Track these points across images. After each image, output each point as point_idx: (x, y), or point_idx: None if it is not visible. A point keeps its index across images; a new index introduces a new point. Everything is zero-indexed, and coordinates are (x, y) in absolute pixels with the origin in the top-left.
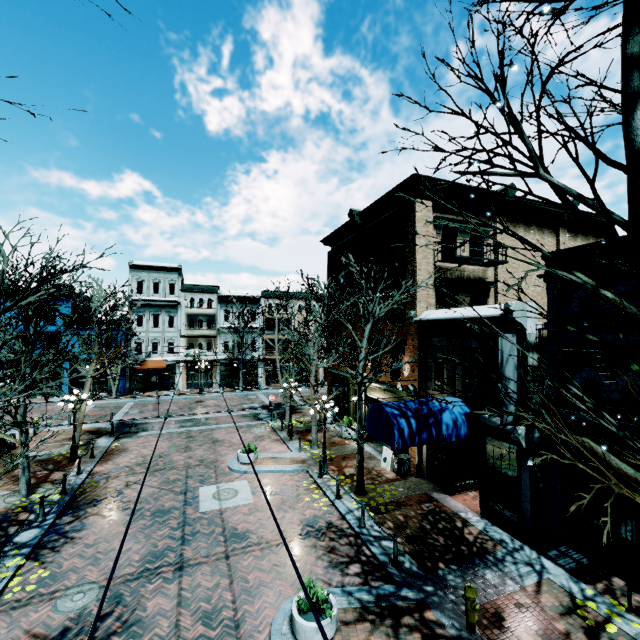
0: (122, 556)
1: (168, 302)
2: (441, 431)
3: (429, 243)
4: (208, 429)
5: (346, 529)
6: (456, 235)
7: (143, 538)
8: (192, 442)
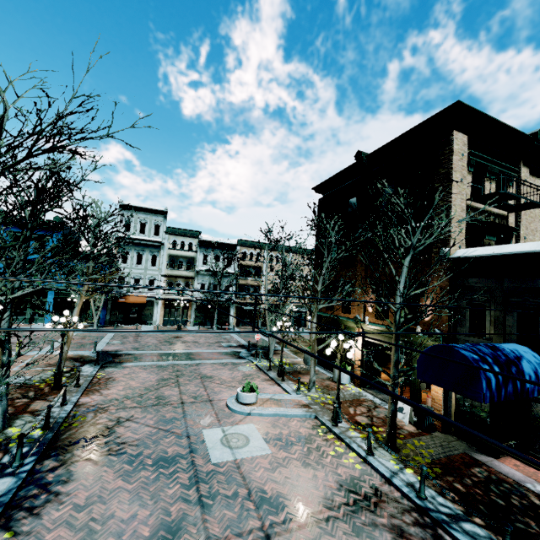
0: (125, 528)
1: (152, 242)
2: (524, 383)
3: (464, 178)
4: (193, 364)
5: (400, 499)
6: (484, 176)
7: (149, 499)
8: (180, 376)
